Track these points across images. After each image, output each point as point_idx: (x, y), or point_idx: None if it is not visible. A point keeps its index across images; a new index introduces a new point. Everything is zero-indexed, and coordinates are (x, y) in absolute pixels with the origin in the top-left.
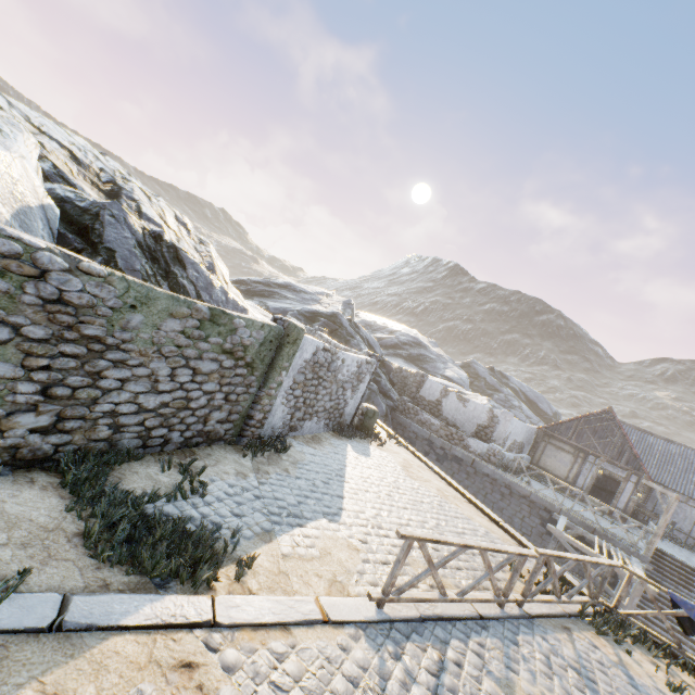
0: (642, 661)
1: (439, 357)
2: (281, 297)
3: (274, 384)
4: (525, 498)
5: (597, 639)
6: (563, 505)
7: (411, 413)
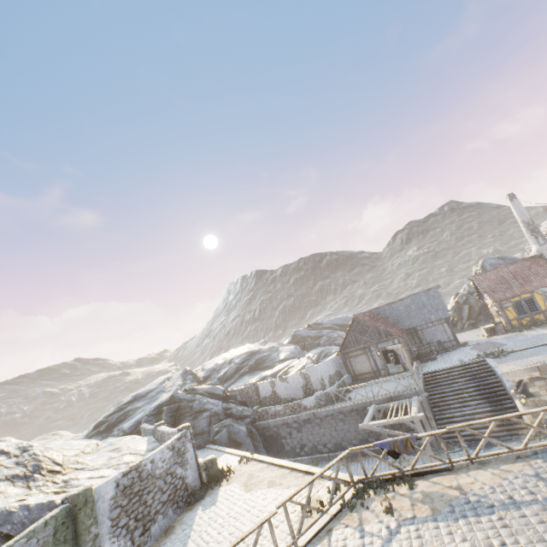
0: (376, 506)
1: (271, 350)
2: (134, 410)
3: (89, 544)
4: (352, 411)
5: (350, 516)
6: (369, 398)
7: (264, 415)
